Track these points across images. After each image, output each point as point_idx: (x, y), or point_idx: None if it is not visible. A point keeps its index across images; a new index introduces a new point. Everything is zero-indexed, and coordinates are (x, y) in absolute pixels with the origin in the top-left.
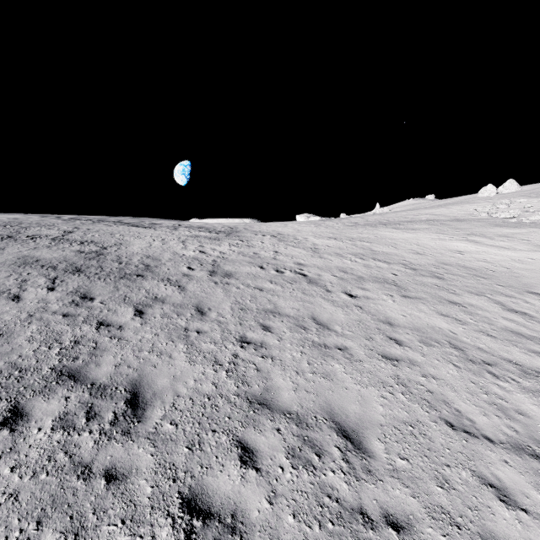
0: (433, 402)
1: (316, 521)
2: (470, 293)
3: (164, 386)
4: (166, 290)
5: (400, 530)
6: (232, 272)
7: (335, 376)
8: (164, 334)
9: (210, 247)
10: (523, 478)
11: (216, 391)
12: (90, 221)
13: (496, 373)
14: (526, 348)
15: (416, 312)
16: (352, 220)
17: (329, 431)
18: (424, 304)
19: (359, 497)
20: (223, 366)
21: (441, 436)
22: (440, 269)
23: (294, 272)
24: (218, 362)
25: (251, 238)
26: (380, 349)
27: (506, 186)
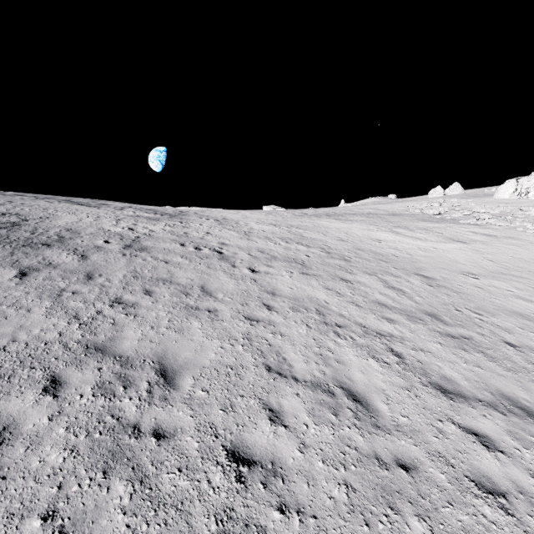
0: (266, 352)
1: (86, 432)
2: (365, 273)
3: (5, 333)
4: (66, 258)
5: (161, 438)
6: (149, 246)
7: (188, 331)
8: (36, 293)
9: (143, 226)
10: (303, 405)
11: (58, 338)
12: (33, 197)
13: (341, 333)
14: (382, 316)
15: (305, 286)
16: (303, 211)
17: (149, 370)
18: (317, 280)
19: (141, 416)
20: (80, 320)
21: (254, 376)
22: (352, 253)
23: (213, 250)
24: (78, 317)
25: (193, 220)
26: (247, 312)
27: (452, 189)
